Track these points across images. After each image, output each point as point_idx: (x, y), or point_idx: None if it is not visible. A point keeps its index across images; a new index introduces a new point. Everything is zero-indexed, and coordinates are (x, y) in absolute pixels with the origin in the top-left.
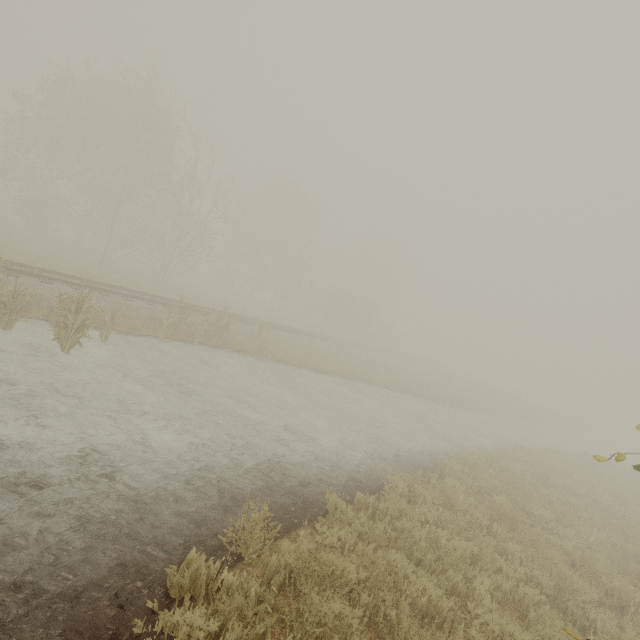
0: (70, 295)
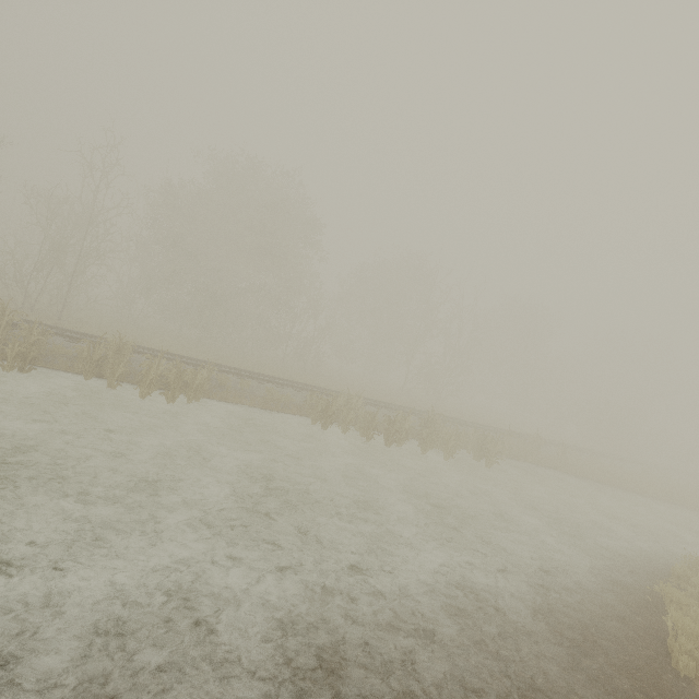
0: (483, 434)
